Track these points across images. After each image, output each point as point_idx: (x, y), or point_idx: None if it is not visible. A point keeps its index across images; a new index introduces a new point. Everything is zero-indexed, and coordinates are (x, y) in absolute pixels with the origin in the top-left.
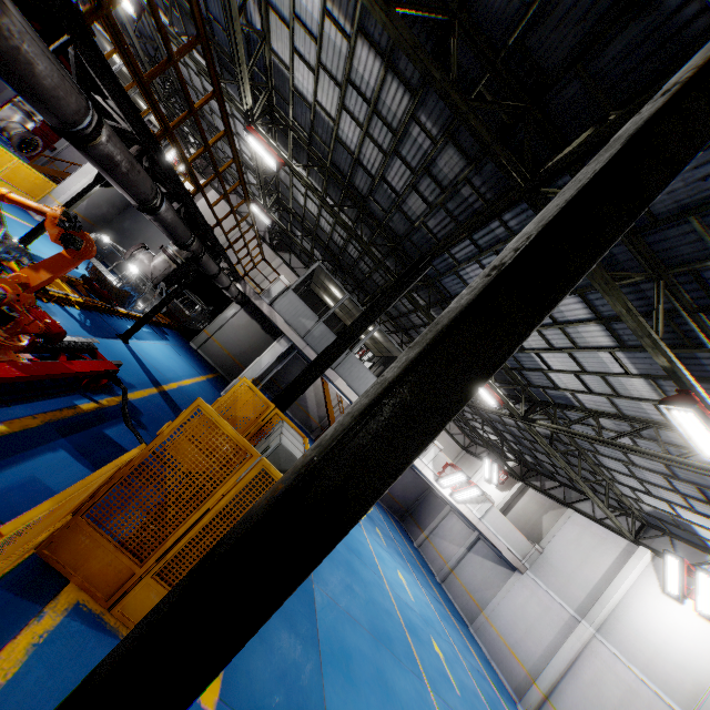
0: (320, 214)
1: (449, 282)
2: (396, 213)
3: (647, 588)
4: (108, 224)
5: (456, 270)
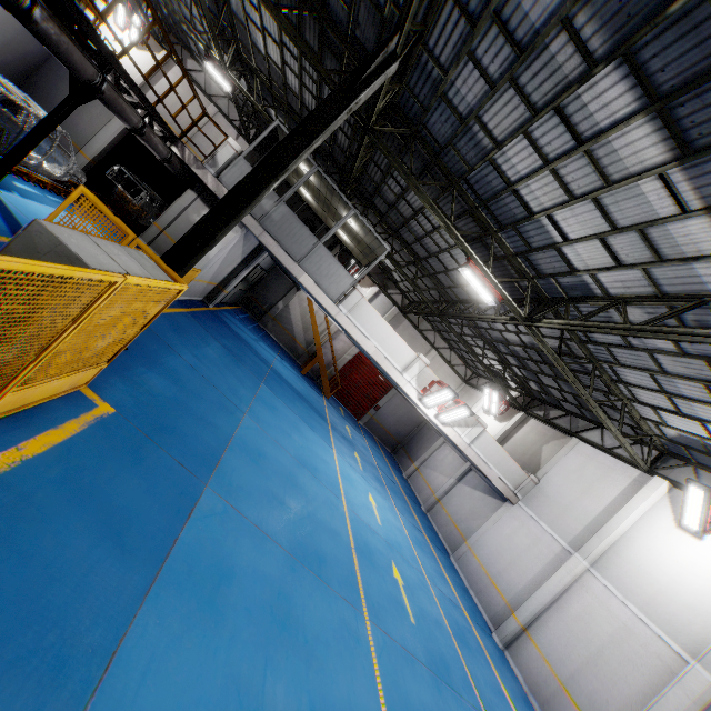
0: (283, 61)
1: (437, 121)
2: (361, 4)
3: (658, 522)
4: (25, 82)
5: (443, 91)
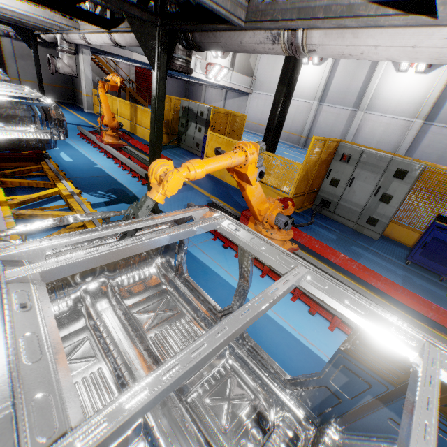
0: None
1: None
2: None
3: None
4: None
5: None
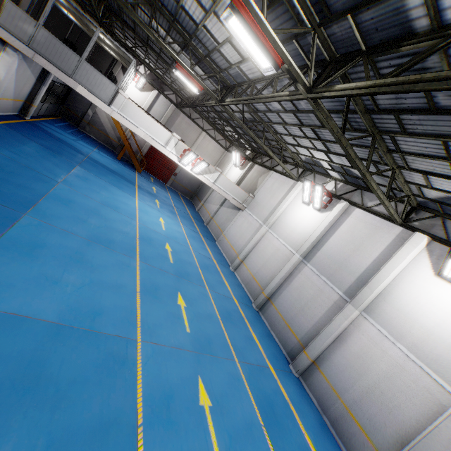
0: None
1: None
2: None
3: (296, 202)
4: None
5: None
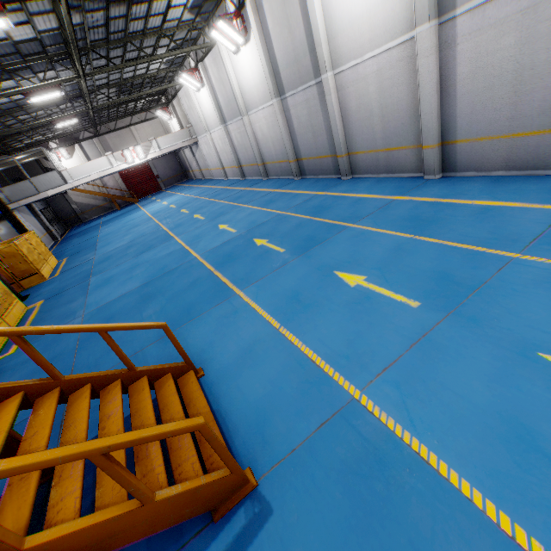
0: None
1: None
2: None
3: (198, 97)
4: None
5: None
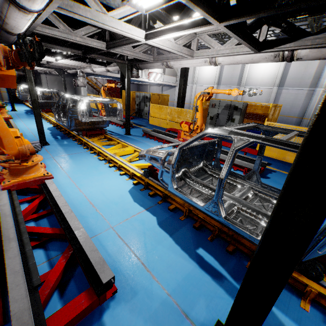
0: None
1: None
2: None
3: (201, 67)
4: None
5: None
